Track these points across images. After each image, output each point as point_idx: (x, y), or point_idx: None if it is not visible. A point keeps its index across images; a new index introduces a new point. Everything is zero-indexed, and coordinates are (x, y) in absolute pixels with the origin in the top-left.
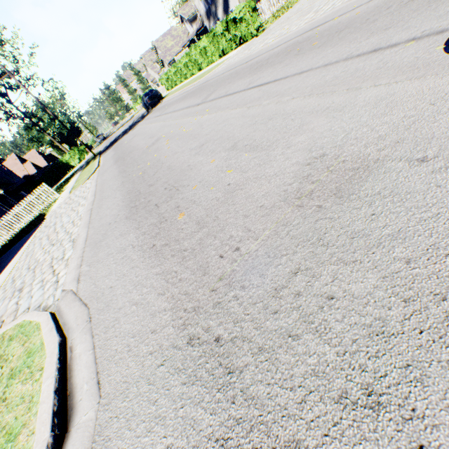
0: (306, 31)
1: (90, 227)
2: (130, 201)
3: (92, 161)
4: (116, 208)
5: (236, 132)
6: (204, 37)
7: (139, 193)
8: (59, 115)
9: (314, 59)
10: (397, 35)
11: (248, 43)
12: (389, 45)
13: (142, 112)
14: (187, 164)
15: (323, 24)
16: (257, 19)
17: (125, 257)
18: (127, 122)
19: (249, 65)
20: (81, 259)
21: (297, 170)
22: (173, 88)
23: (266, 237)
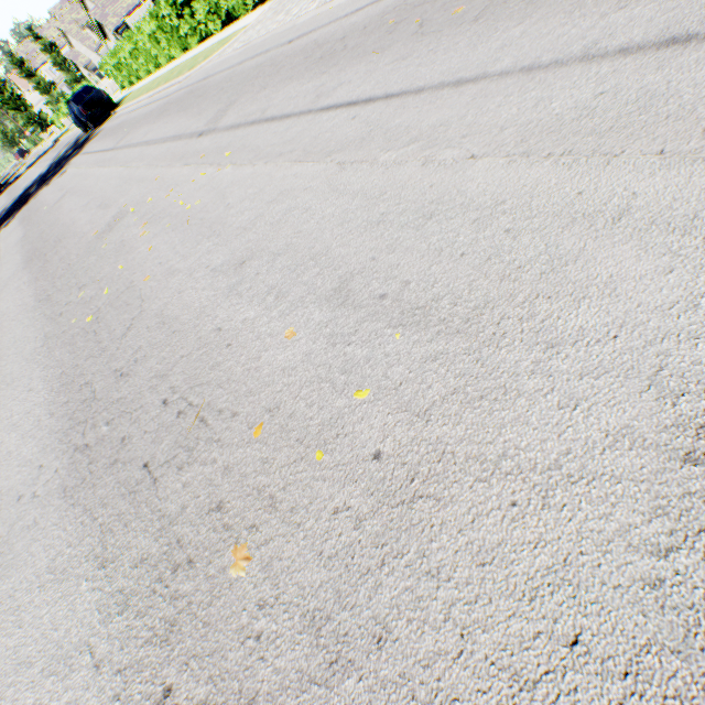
0: None
1: None
2: (69, 420)
3: None
4: (33, 435)
5: (334, 242)
6: None
7: (93, 397)
8: None
9: (480, 50)
10: None
11: None
12: None
13: (75, 133)
14: (213, 322)
15: None
16: None
17: None
18: (46, 153)
19: (299, 49)
20: None
21: (652, 476)
22: (135, 85)
23: None
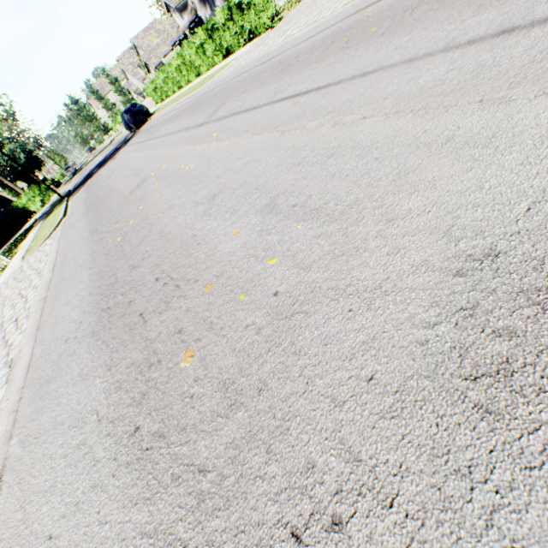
0: (349, 14)
1: (37, 339)
2: (100, 295)
3: (58, 206)
4: (78, 306)
5: (270, 178)
6: (200, 30)
7: (116, 282)
8: (8, 142)
9: (381, 53)
10: (541, 3)
11: (261, 37)
12: (532, 20)
13: (124, 134)
14: (191, 232)
15: (375, 3)
16: (271, 5)
17: (82, 446)
18: (106, 148)
19: (269, 66)
20: (13, 417)
21: (434, 286)
22: (164, 101)
23: (418, 506)
